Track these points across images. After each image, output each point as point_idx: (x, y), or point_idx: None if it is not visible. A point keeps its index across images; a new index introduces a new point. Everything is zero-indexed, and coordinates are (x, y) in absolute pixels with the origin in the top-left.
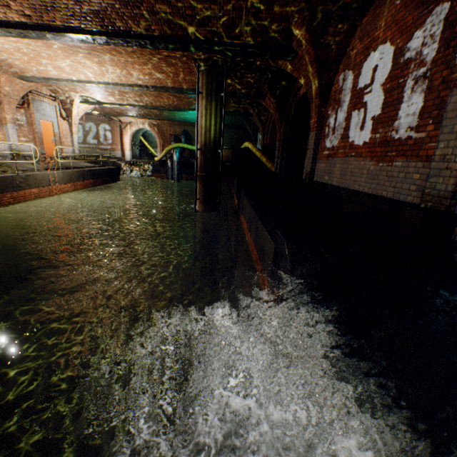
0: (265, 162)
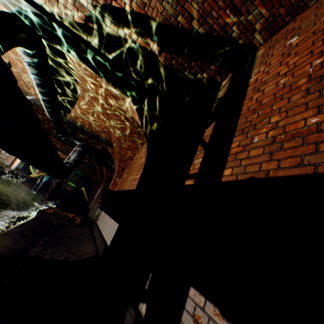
0: (87, 198)
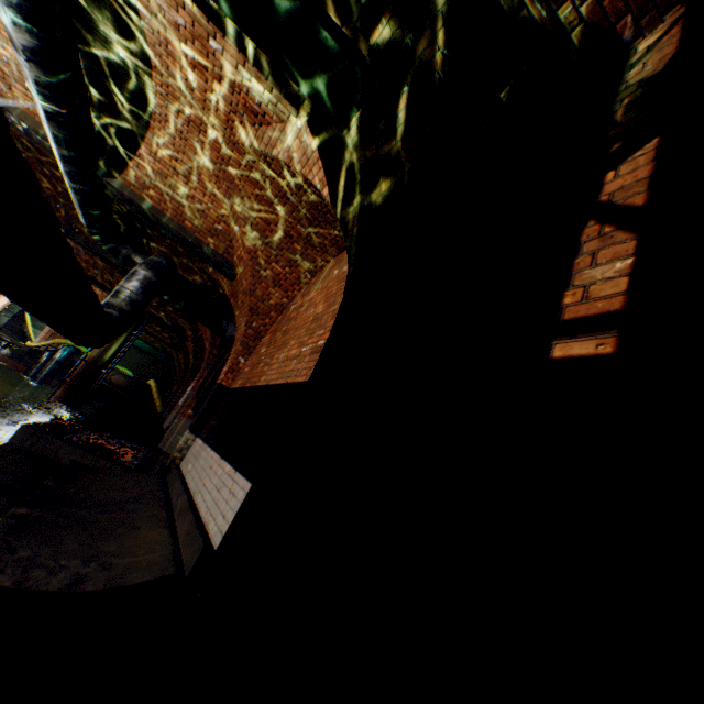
0: (159, 406)
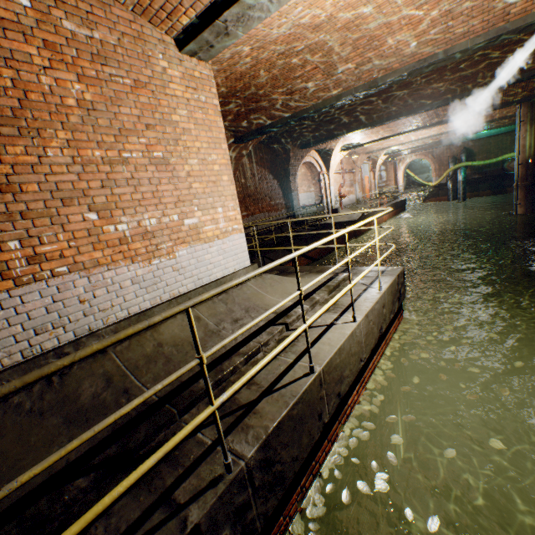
0: None
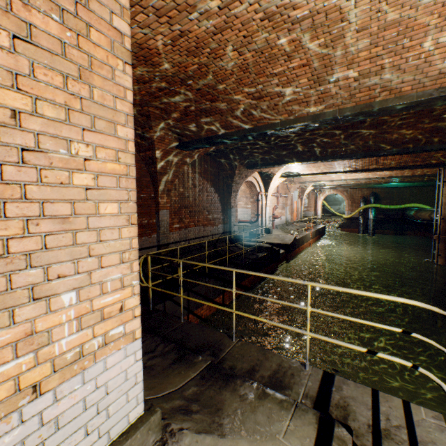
0: None
